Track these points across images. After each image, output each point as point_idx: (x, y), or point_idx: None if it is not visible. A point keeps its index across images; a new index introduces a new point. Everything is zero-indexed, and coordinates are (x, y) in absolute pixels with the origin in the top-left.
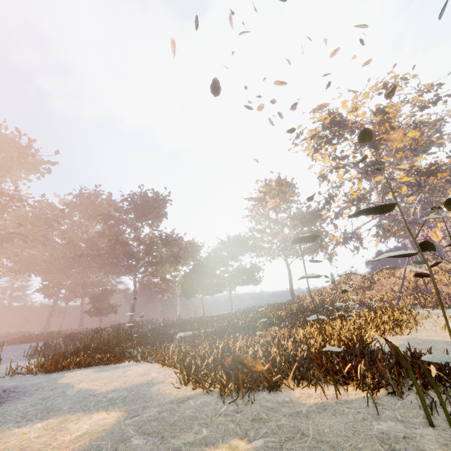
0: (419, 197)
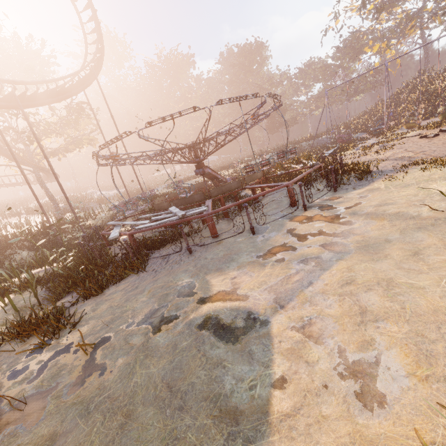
0: None
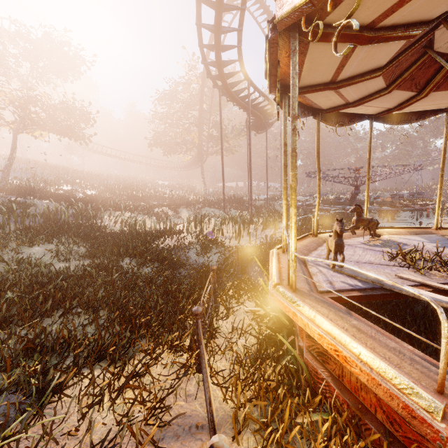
0: None
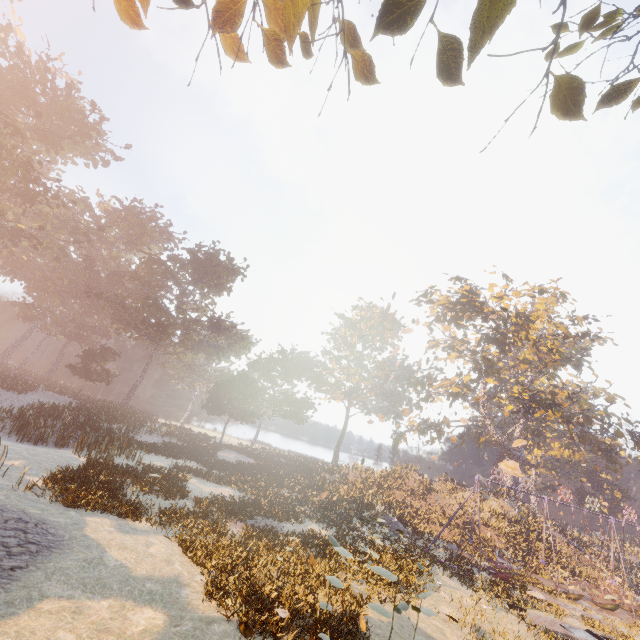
0: (522, 422)
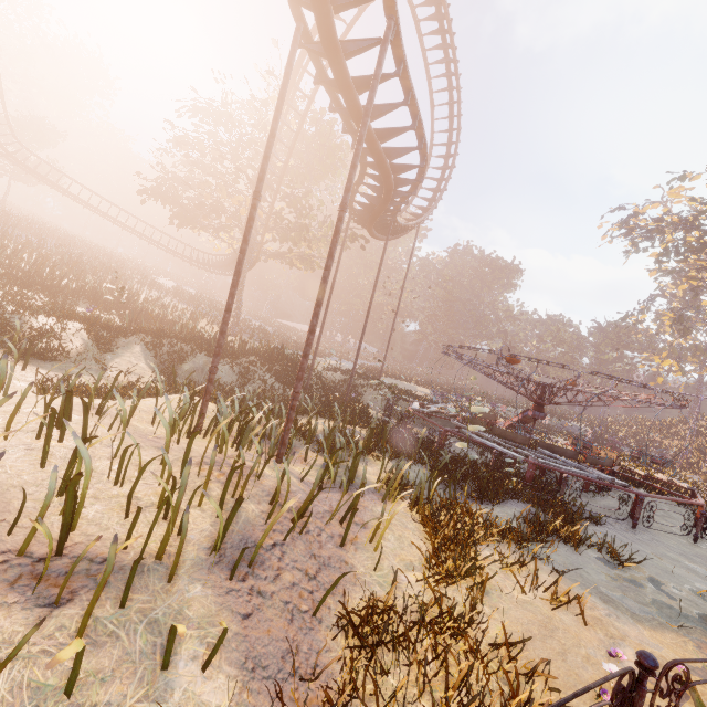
0: None
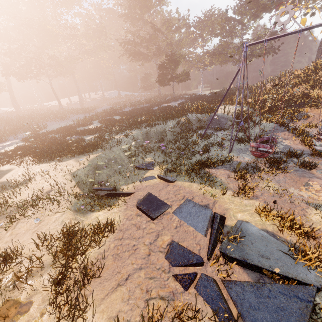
0: None
